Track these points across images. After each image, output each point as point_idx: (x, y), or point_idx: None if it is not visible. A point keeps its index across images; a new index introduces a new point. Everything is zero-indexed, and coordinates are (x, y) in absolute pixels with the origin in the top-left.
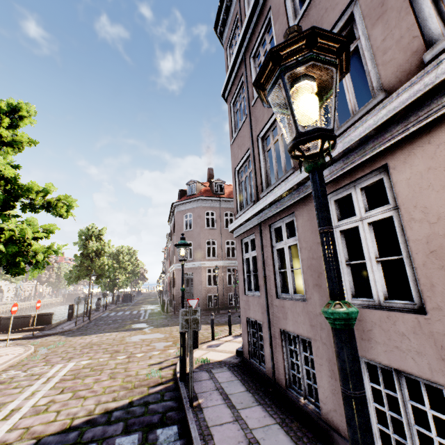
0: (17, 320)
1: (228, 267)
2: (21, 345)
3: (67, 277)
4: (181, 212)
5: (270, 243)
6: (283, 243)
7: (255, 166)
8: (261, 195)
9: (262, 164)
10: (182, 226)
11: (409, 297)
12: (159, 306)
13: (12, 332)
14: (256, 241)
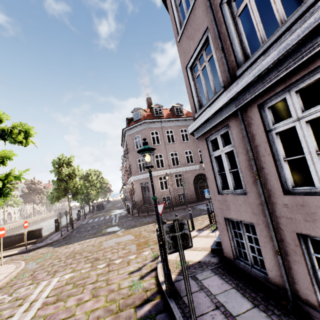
0: (12, 238)
1: (175, 173)
2: (14, 261)
3: (50, 198)
4: (130, 135)
5: (263, 128)
6: (292, 120)
7: (221, 42)
8: (237, 71)
9: (233, 34)
10: (133, 146)
11: None
12: (125, 210)
13: (10, 248)
14: (233, 133)
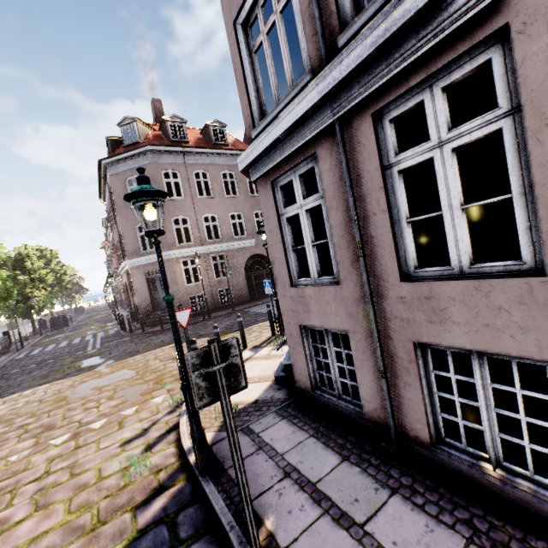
0: None
1: (212, 254)
2: None
3: None
4: (119, 175)
5: (379, 160)
6: (429, 146)
7: None
8: (341, 37)
9: None
10: None
11: (448, 257)
12: (116, 325)
13: None
14: (325, 170)
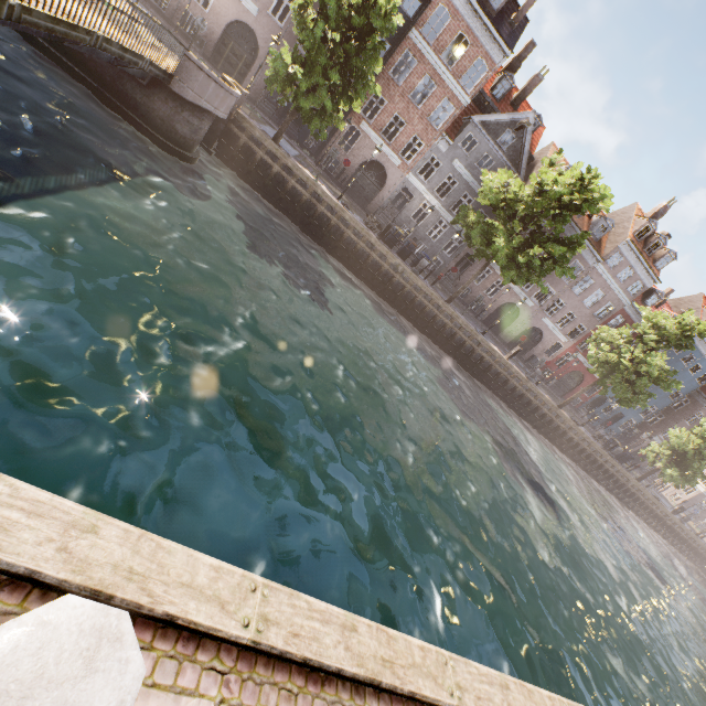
0: None
1: None
2: None
3: None
4: None
5: None
6: None
7: None
8: None
9: None
10: None
11: None
12: (633, 470)
13: None
14: None
